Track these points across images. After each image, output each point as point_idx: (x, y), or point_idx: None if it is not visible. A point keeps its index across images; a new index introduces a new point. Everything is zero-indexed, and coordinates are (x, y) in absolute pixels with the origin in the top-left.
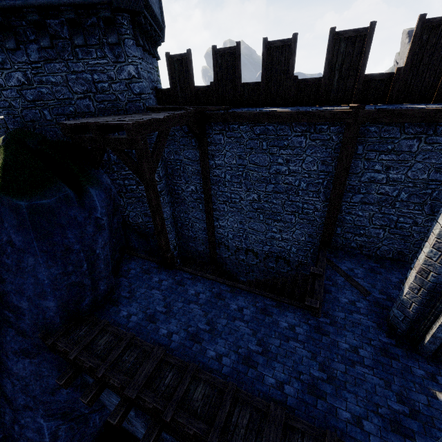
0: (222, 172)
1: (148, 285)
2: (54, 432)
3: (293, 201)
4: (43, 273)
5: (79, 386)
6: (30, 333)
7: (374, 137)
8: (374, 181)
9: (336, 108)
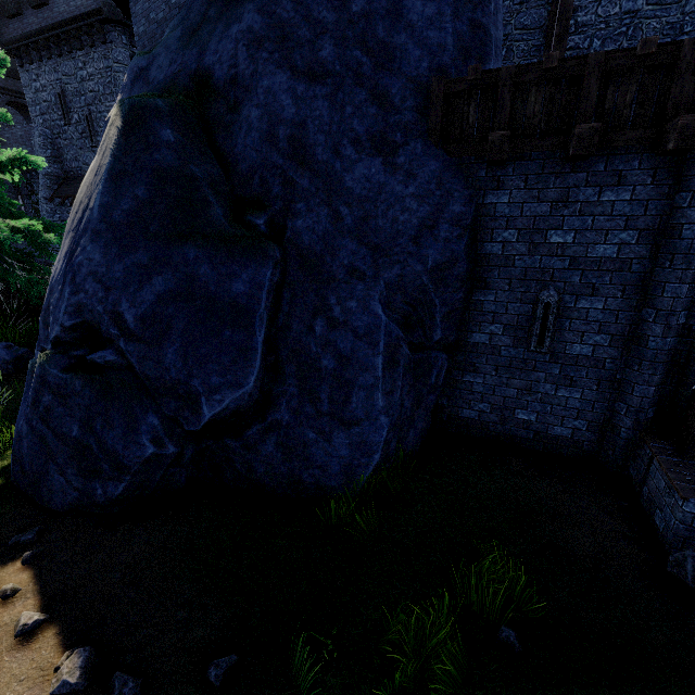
0: (585, 37)
1: None
2: (393, 348)
3: None
4: None
5: (468, 230)
6: (395, 99)
7: None
8: None
9: None
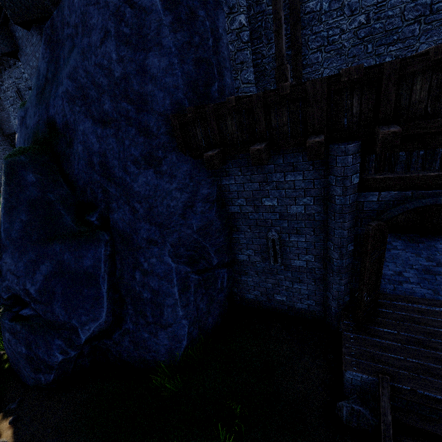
0: (317, 2)
1: None
2: (183, 280)
3: None
4: (169, 38)
5: (215, 202)
6: (153, 129)
7: None
8: None
9: None
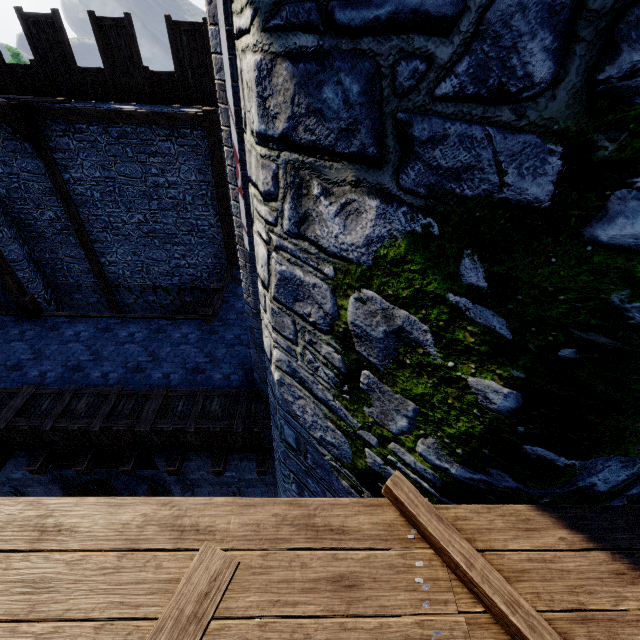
0: (86, 189)
1: (4, 340)
2: None
3: (185, 218)
4: None
5: None
6: None
7: None
8: None
9: (192, 111)
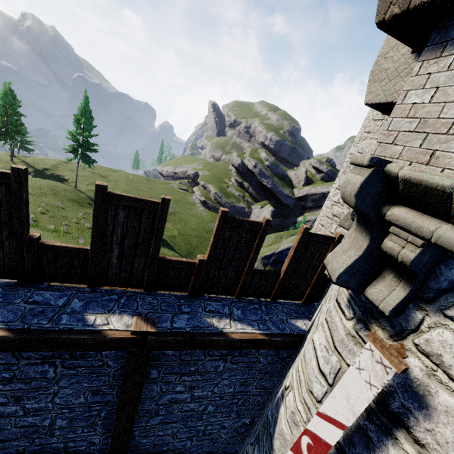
0: None
1: None
2: None
3: (45, 443)
4: None
5: None
6: None
7: (173, 360)
8: (177, 401)
9: (110, 328)
